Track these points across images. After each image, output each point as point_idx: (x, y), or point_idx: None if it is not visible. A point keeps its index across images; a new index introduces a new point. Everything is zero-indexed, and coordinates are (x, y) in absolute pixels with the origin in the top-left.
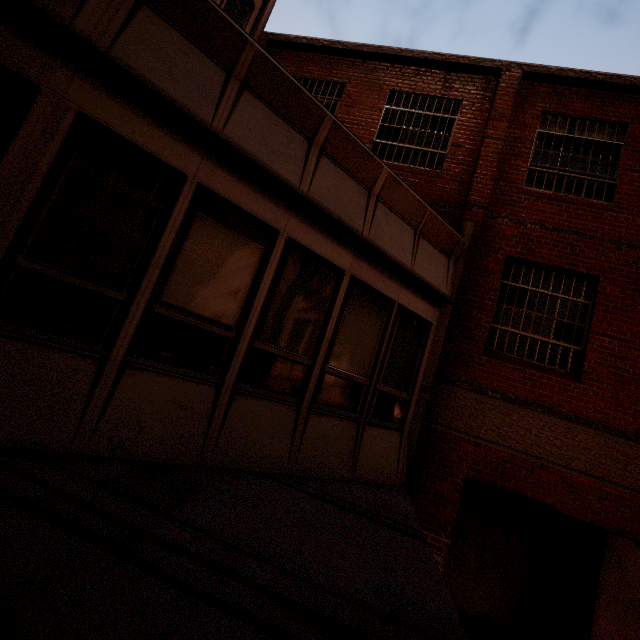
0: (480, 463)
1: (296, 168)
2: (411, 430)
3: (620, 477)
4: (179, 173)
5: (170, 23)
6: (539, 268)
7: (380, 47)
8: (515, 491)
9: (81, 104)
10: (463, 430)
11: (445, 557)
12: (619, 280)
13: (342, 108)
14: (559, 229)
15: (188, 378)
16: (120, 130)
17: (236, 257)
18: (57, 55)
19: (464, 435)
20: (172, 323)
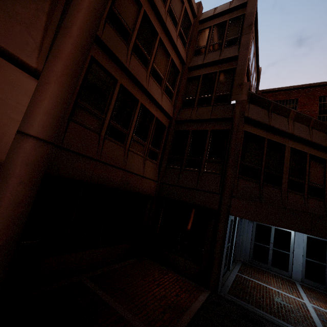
0: None
1: (326, 142)
2: None
3: None
4: (305, 152)
5: (298, 122)
6: None
7: (310, 84)
8: None
9: (290, 145)
10: None
11: None
12: None
13: (299, 107)
14: None
15: (317, 200)
16: (296, 147)
17: (319, 168)
18: (286, 138)
19: None
20: (312, 187)
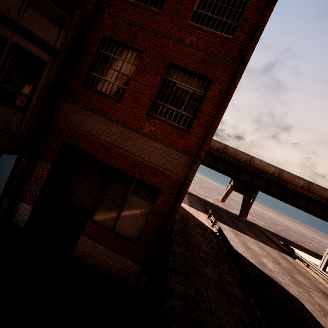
0: (69, 136)
1: None
2: (32, 114)
3: (124, 146)
4: None
5: None
6: (119, 45)
7: None
8: (81, 149)
9: None
10: (65, 121)
11: (47, 173)
12: (151, 54)
13: None
14: (131, 23)
15: None
16: None
17: None
18: None
19: (65, 123)
20: None
